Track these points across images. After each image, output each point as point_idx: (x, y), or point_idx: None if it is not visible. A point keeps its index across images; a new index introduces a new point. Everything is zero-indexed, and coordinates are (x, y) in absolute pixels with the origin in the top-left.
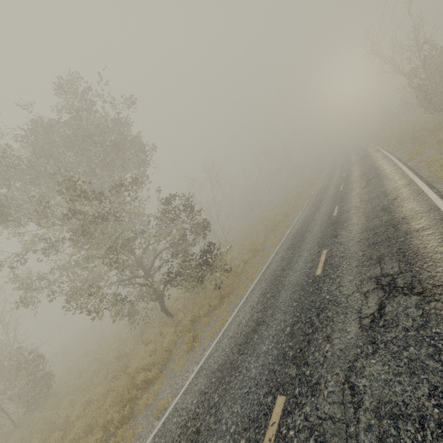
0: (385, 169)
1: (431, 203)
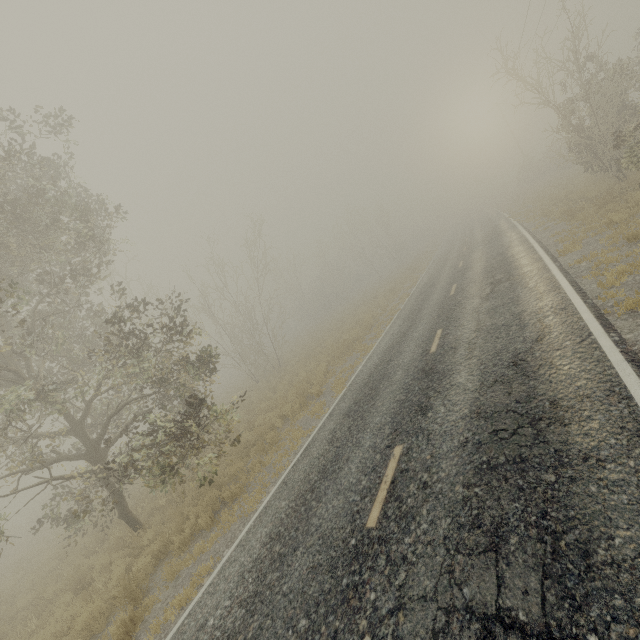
0: (522, 266)
1: (610, 372)
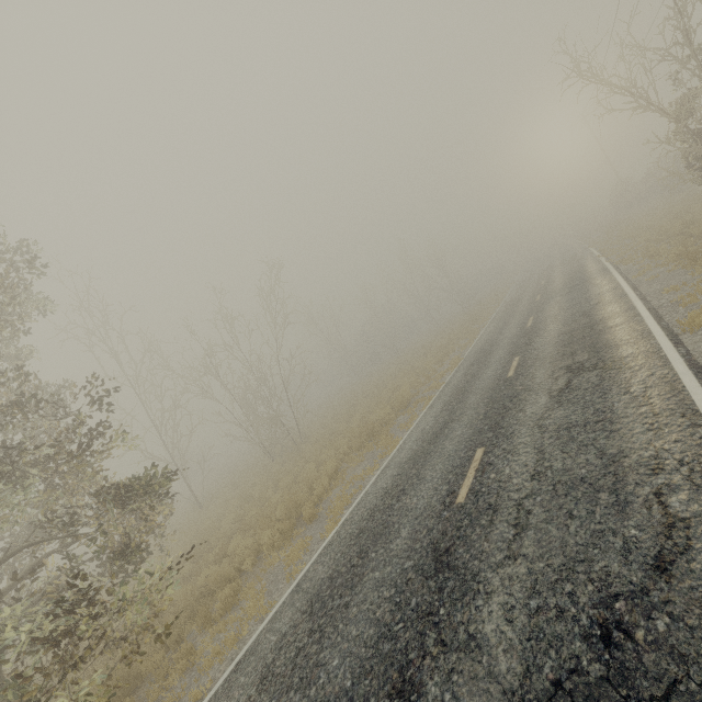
0: (618, 343)
1: None
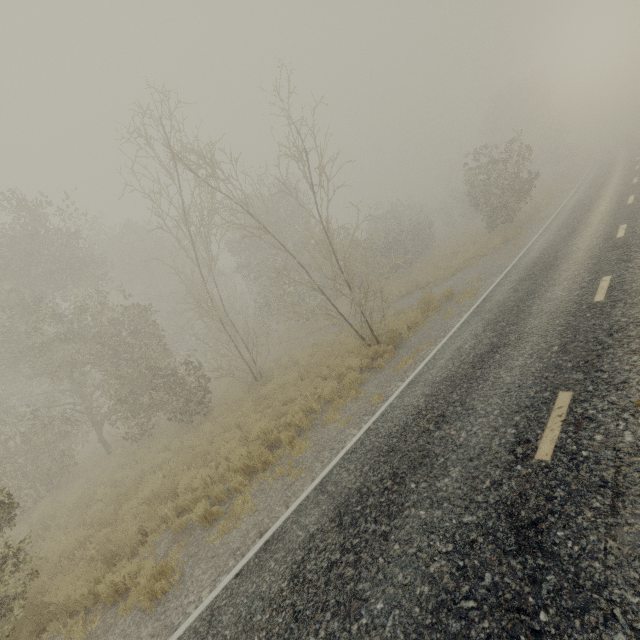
0: None
1: None
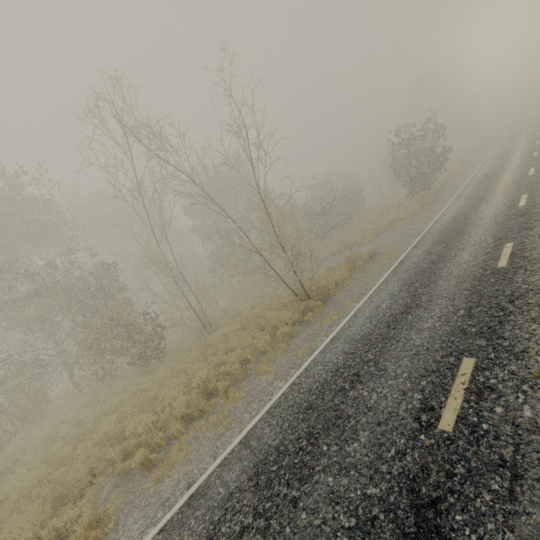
0: None
1: None
